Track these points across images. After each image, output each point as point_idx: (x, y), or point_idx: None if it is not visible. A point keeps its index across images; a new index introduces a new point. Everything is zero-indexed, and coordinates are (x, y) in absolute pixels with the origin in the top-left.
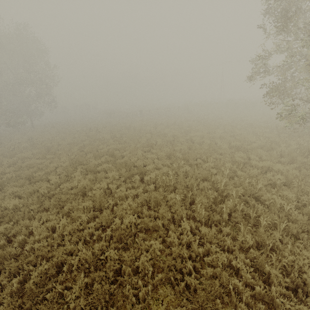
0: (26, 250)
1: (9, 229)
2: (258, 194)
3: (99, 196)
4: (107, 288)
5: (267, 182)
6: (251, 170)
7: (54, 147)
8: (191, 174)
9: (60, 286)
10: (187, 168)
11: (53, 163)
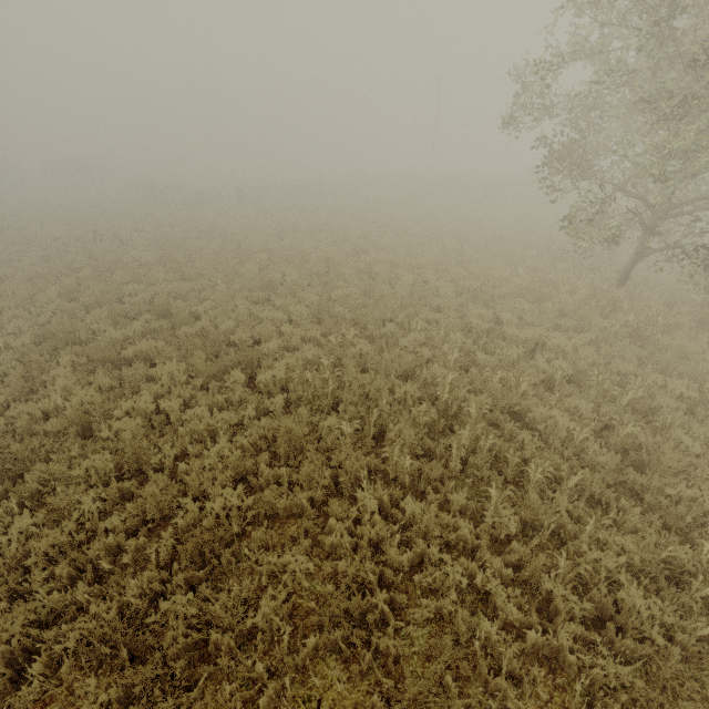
0: None
1: None
2: (521, 407)
3: (132, 439)
4: (171, 708)
5: (538, 379)
6: (504, 349)
7: None
8: (374, 361)
9: None
10: (365, 348)
11: None
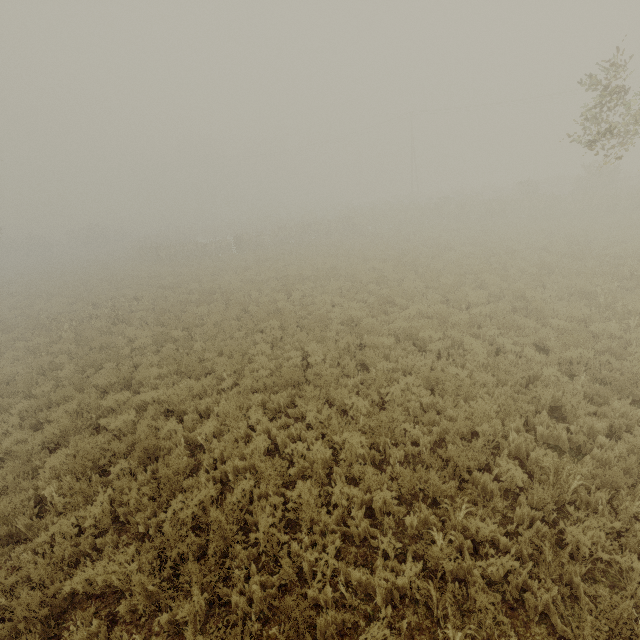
0: None
1: None
2: None
3: None
4: None
5: None
6: None
7: None
8: (542, 602)
9: None
10: (509, 562)
11: None
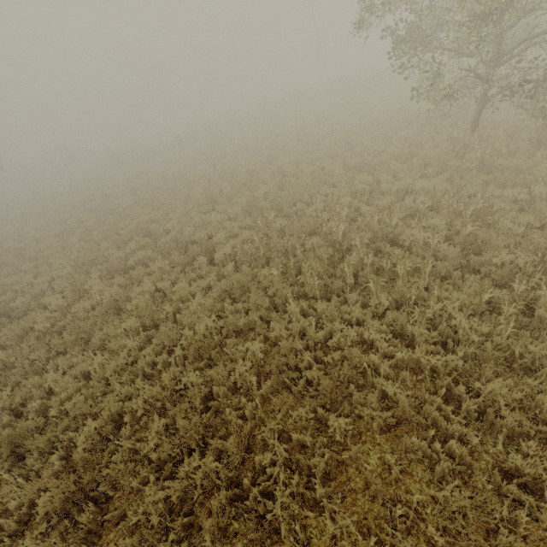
0: (53, 417)
1: (10, 399)
2: (395, 235)
3: (146, 306)
4: (198, 420)
5: (405, 213)
6: (381, 199)
7: (32, 248)
8: (290, 230)
9: (128, 442)
10: (282, 223)
11: (41, 277)
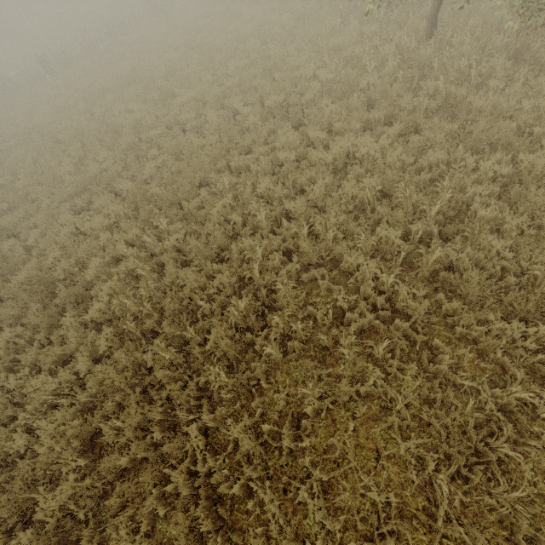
0: None
1: None
2: (334, 253)
3: None
4: None
5: (345, 216)
6: (311, 185)
7: None
8: (191, 248)
9: None
10: (178, 237)
11: None
